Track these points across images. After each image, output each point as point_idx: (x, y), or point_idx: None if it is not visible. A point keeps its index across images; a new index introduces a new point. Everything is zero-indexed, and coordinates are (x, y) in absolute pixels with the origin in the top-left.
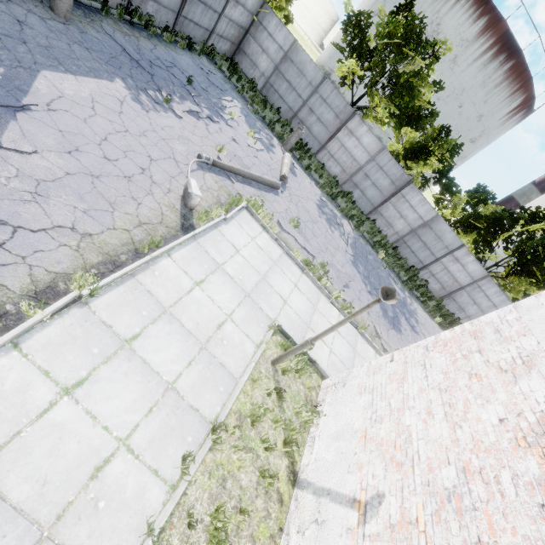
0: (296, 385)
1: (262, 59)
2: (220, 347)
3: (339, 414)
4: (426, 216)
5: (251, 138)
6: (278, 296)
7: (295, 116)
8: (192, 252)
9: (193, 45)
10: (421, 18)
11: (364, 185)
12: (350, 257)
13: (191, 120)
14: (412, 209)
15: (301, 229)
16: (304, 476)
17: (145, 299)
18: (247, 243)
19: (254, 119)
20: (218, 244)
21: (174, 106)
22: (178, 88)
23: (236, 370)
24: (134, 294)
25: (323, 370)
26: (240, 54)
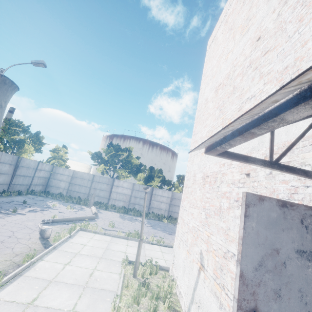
0: (155, 280)
1: (61, 183)
2: (96, 283)
3: (179, 266)
4: (169, 195)
5: (69, 209)
6: (120, 252)
7: (88, 195)
8: (56, 254)
9: (21, 192)
10: (117, 144)
11: (137, 201)
12: (150, 227)
13: (31, 213)
14: (162, 197)
15: (117, 226)
16: (186, 310)
17: (34, 281)
18: (89, 241)
19: (67, 204)
20: (71, 246)
21: (19, 212)
22: (19, 207)
23: (113, 288)
24: (25, 282)
25: (165, 266)
26: (49, 187)
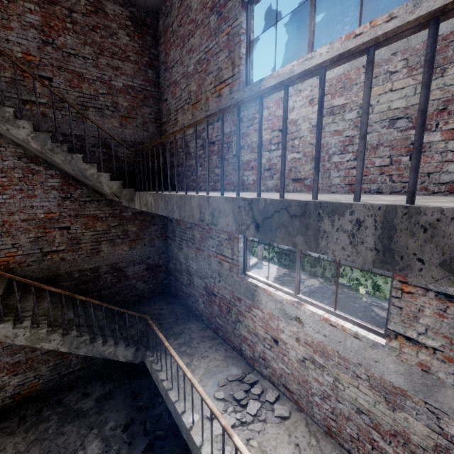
0: None
1: None
2: None
3: None
4: None
5: None
6: None
7: None
8: None
9: None
10: None
11: None
12: None
13: None
14: None
15: None
16: None
17: None
18: None
19: None
20: None
21: None
22: None
23: None
24: None
25: None
26: None
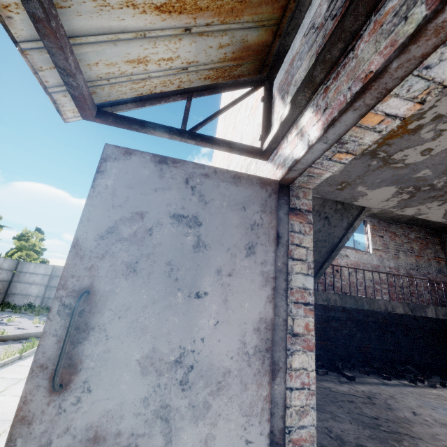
0: None
1: (32, 288)
2: None
3: None
4: None
5: (39, 324)
6: None
7: None
8: None
9: None
10: None
11: None
12: None
13: None
14: None
15: None
16: None
17: None
18: None
19: (38, 317)
20: (17, 371)
21: None
22: None
23: None
24: None
25: None
26: (10, 296)
